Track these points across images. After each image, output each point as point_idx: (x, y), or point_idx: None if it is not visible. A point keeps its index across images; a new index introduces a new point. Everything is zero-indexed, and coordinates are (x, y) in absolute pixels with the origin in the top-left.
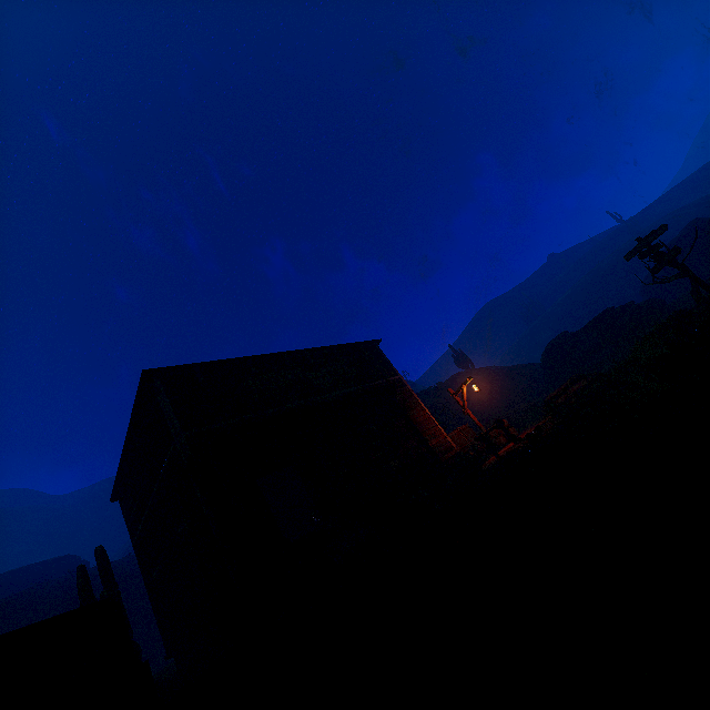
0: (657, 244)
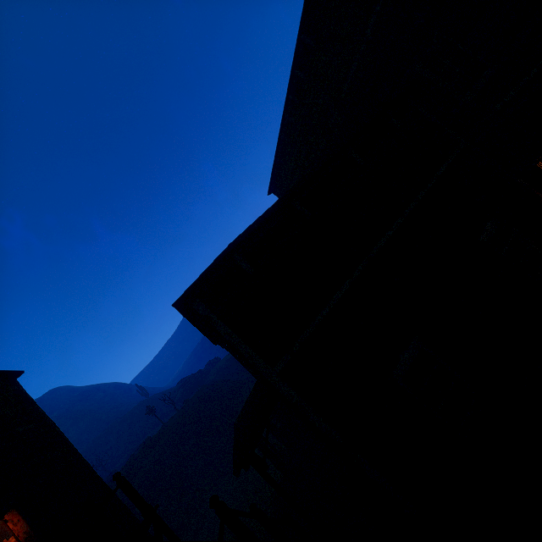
0: (153, 406)
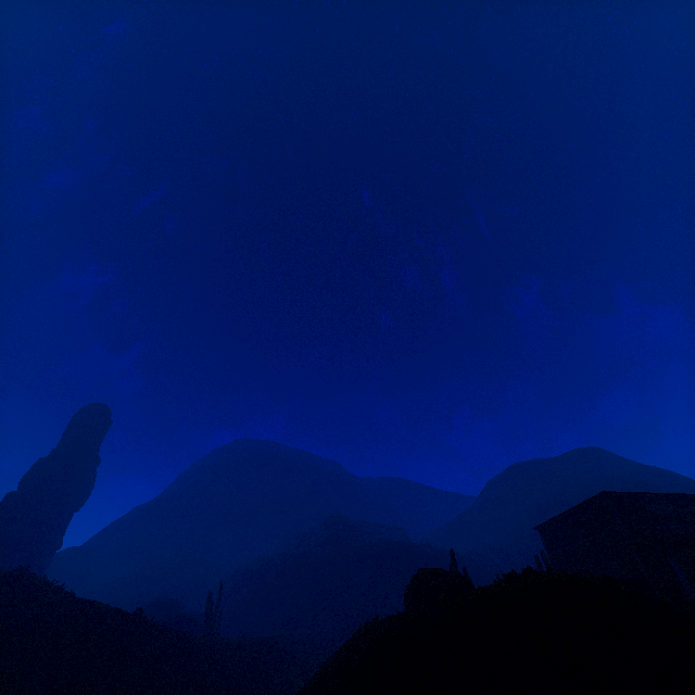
0: None
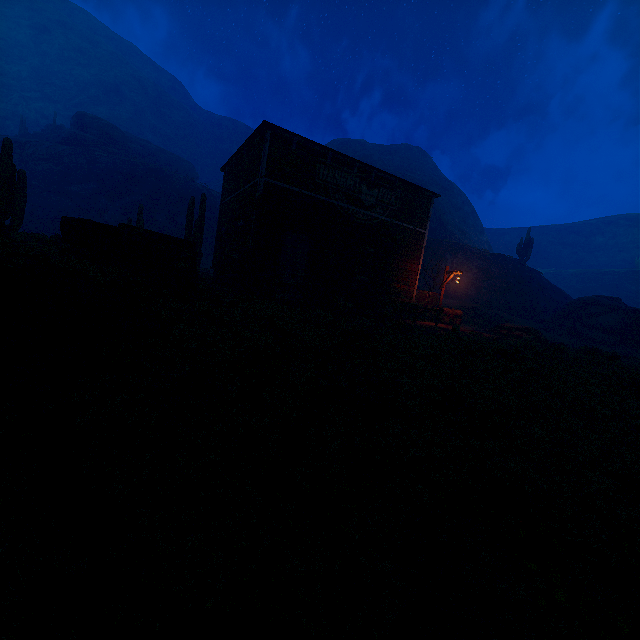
0: None
